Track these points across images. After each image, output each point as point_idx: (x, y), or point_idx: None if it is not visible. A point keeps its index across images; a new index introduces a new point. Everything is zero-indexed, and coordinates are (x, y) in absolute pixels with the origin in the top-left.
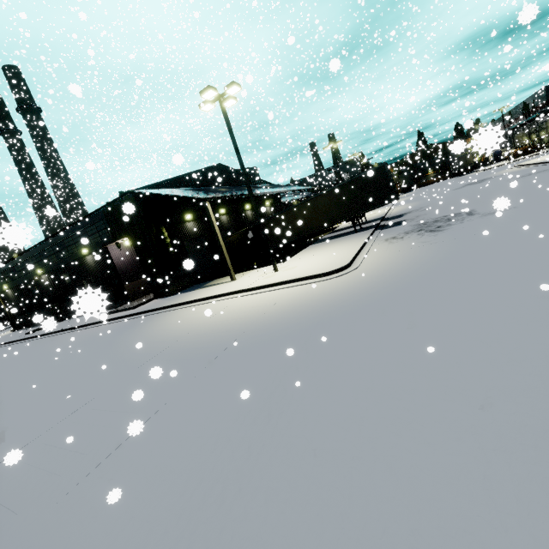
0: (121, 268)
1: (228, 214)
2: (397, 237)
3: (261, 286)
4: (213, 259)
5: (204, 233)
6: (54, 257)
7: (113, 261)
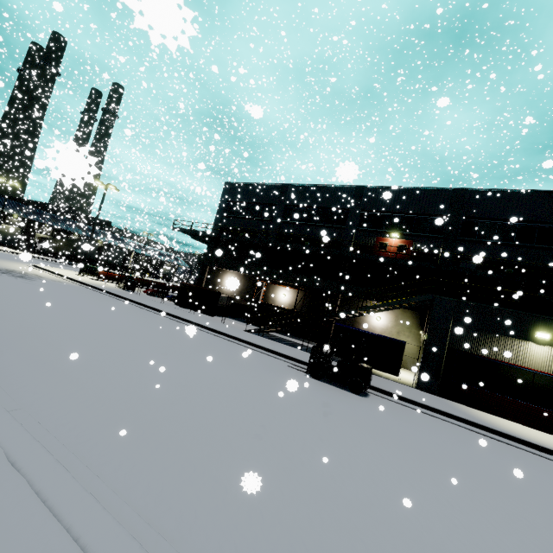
0: None
1: (53, 230)
2: (39, 259)
3: None
4: (18, 241)
5: (22, 228)
6: None
7: None
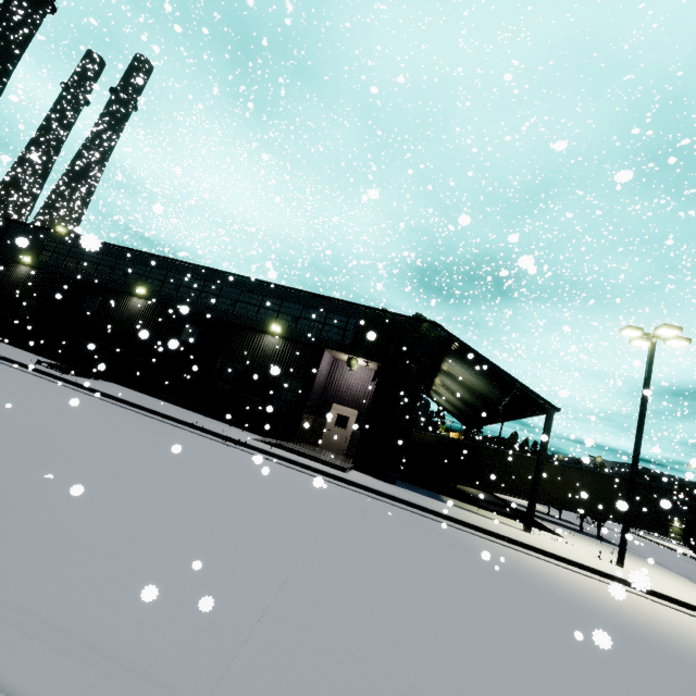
0: (314, 387)
1: None
2: None
3: (680, 601)
4: None
5: None
6: (194, 294)
7: (318, 372)
